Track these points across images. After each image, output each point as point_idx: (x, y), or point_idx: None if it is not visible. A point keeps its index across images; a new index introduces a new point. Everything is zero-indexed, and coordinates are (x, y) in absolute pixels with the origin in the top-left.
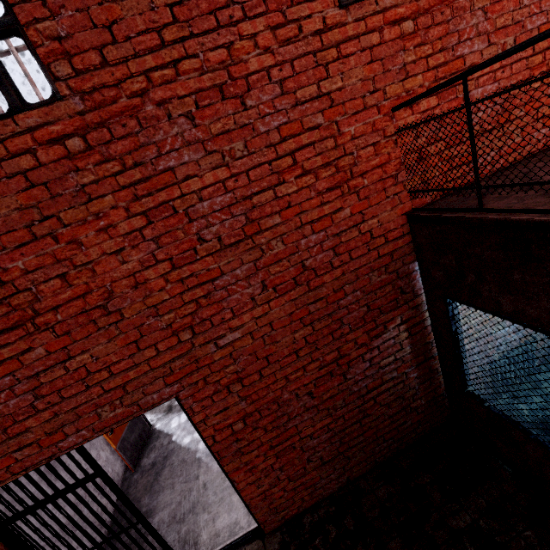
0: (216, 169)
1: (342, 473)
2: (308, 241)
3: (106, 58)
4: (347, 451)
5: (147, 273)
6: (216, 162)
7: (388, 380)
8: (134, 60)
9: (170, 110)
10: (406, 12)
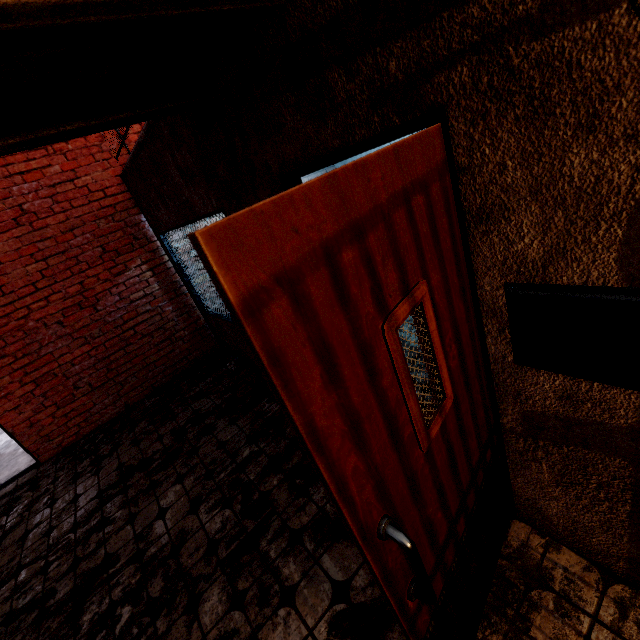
0: None
1: (118, 399)
2: (23, 189)
3: None
4: (118, 377)
5: None
6: None
7: (144, 312)
8: None
9: None
10: None
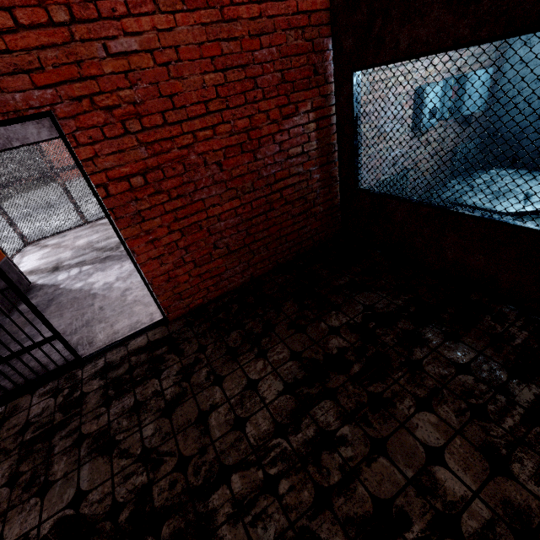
0: None
1: (247, 268)
2: None
3: None
4: (253, 245)
5: None
6: None
7: (295, 174)
8: None
9: None
10: None
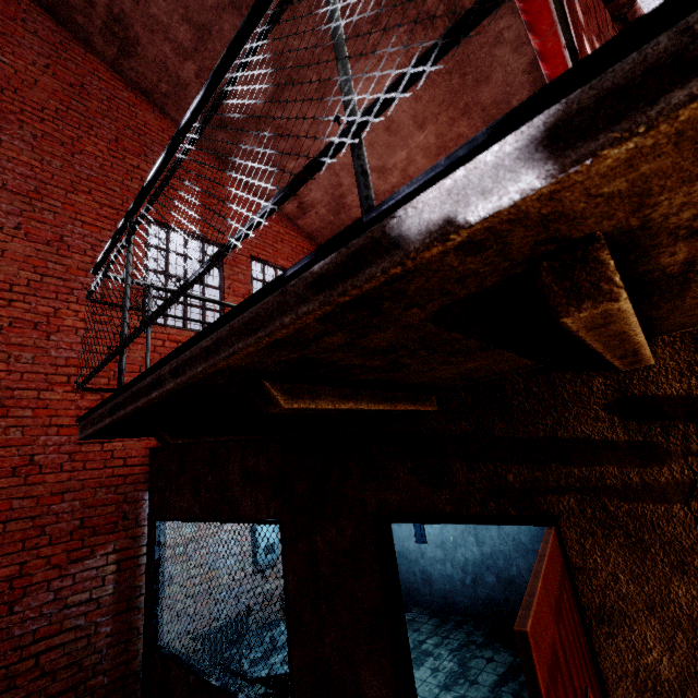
0: None
1: None
2: (49, 440)
3: None
4: None
5: None
6: (1, 358)
7: (70, 629)
8: None
9: None
10: (183, 340)
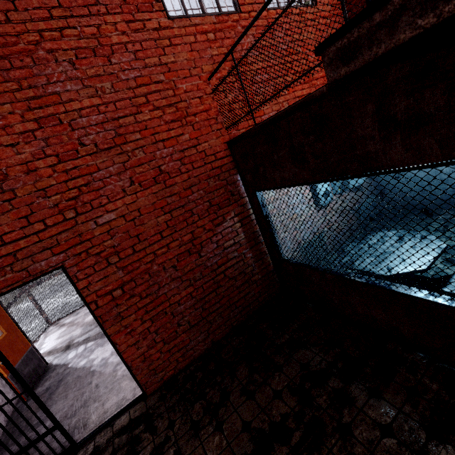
0: (92, 98)
1: (207, 336)
2: (162, 153)
3: (10, 18)
4: (209, 316)
5: (38, 164)
6: (92, 94)
7: (232, 258)
8: (30, 23)
9: (57, 56)
10: (208, 28)
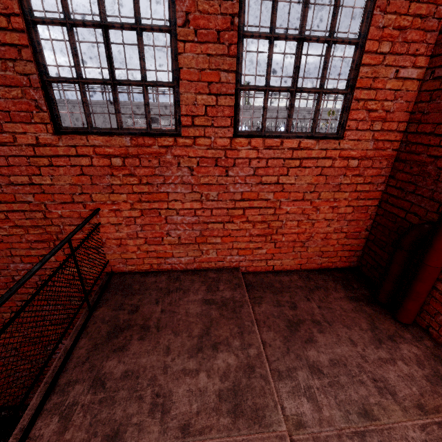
0: None
1: None
2: (18, 266)
3: None
4: None
5: None
6: None
7: None
8: None
9: None
10: (116, 151)
